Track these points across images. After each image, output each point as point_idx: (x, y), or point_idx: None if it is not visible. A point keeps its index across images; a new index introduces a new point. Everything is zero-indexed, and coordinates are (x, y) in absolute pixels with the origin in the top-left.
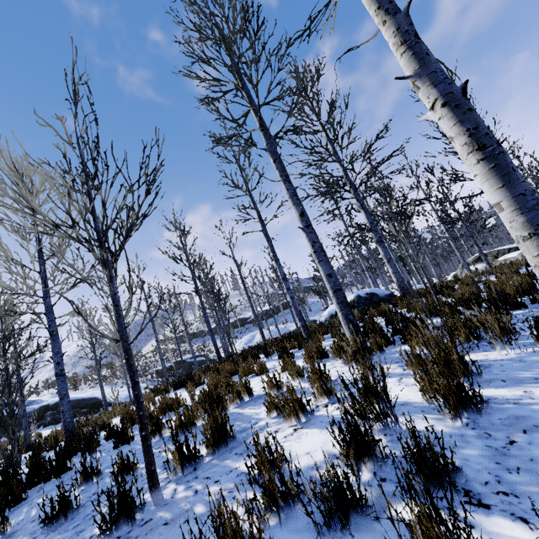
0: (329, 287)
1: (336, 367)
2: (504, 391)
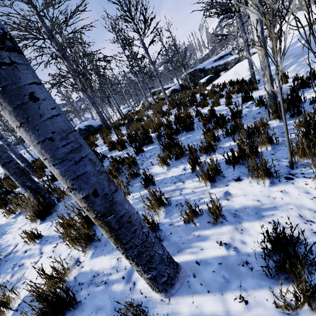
0: None
1: (26, 224)
2: (107, 260)
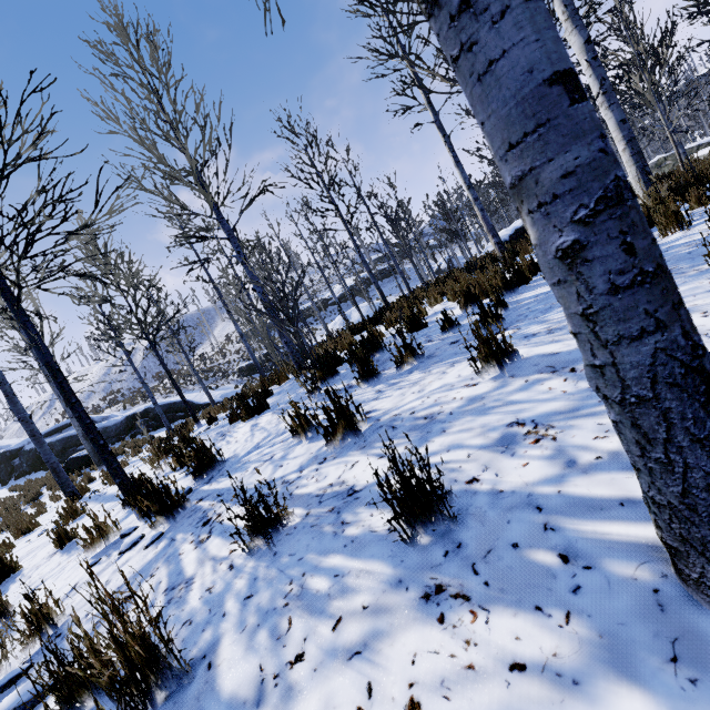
0: (621, 137)
1: None
2: None
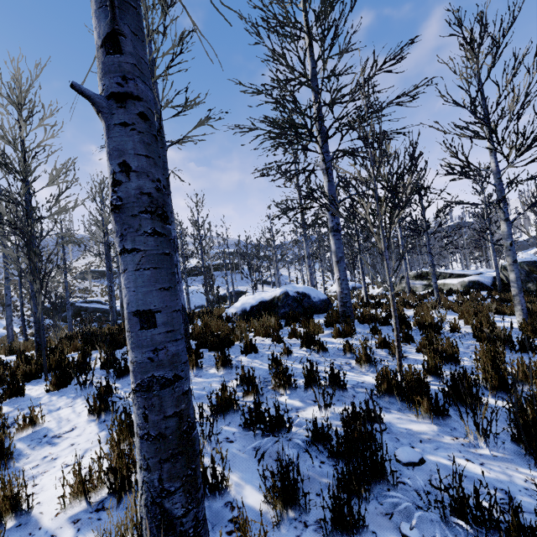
0: (132, 361)
1: None
2: None
